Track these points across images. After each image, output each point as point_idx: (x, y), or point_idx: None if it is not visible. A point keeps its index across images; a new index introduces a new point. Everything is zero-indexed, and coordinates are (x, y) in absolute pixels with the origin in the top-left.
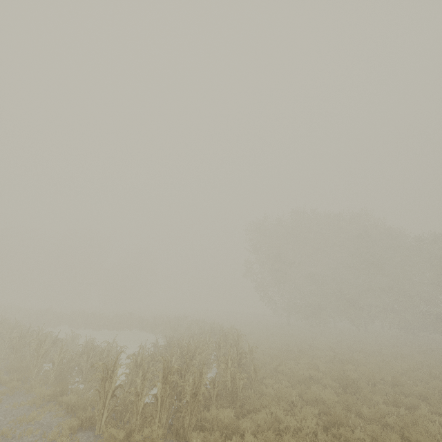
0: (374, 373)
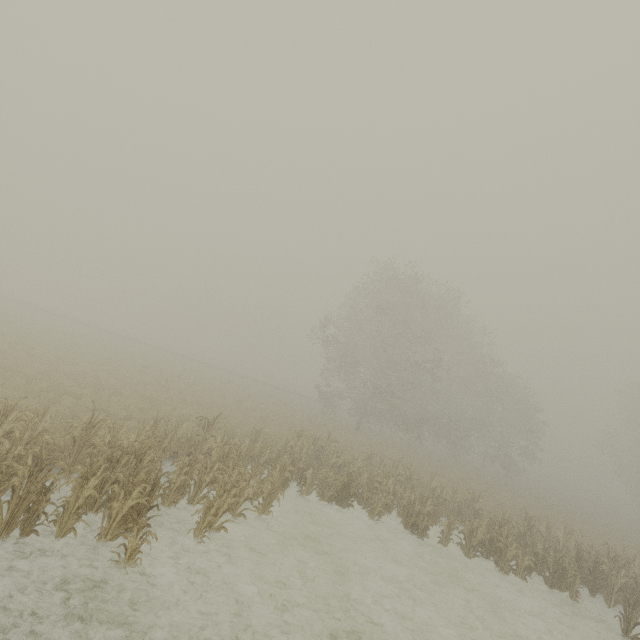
0: None
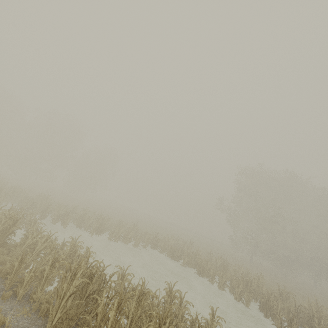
0: None
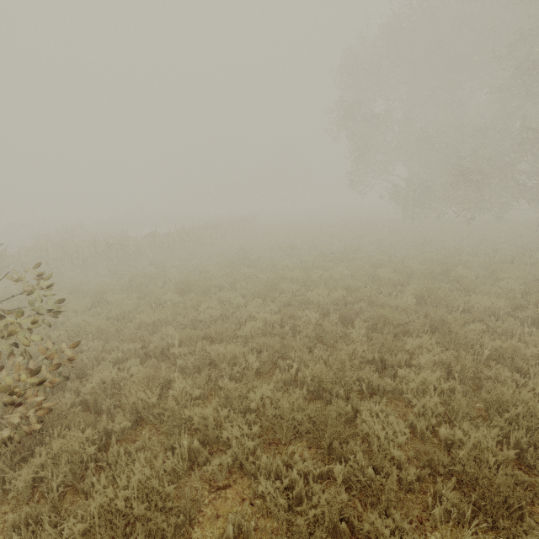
0: (192, 276)
